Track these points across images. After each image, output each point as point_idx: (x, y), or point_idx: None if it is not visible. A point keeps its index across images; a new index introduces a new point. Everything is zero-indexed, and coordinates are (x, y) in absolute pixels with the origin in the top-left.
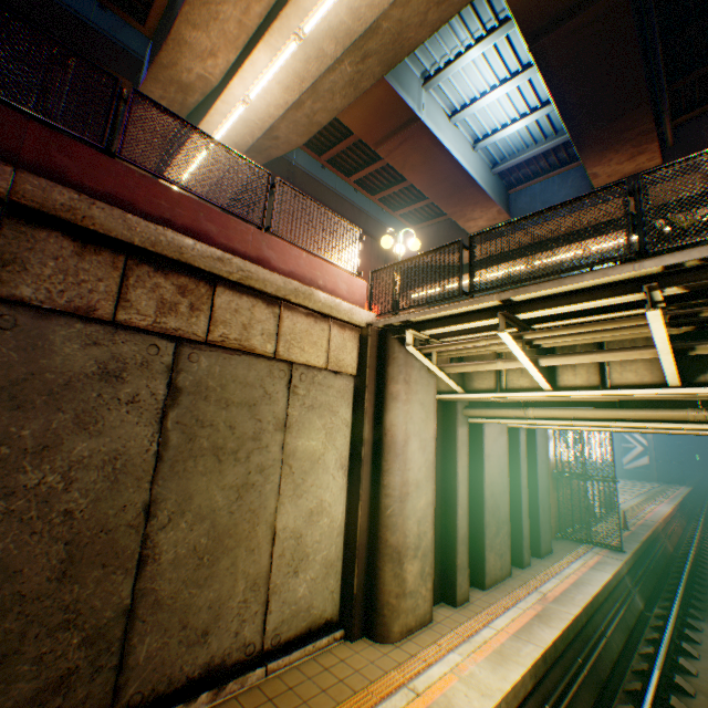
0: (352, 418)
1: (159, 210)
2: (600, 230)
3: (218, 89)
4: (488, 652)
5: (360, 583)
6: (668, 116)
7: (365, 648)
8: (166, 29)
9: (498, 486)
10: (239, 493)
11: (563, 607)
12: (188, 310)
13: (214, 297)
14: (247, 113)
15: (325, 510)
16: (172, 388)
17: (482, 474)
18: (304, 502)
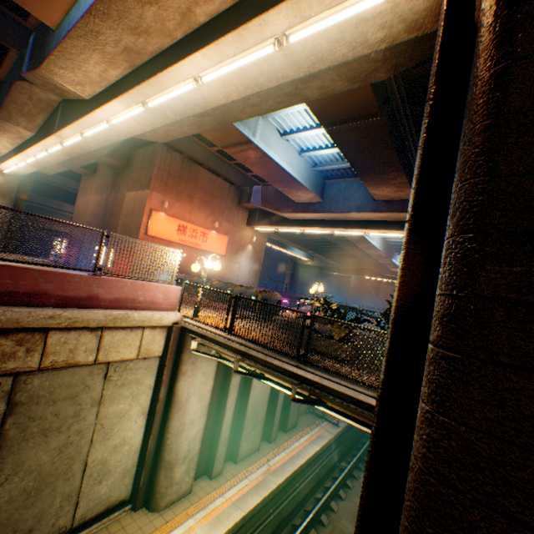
0: (155, 382)
1: (5, 287)
2: (375, 225)
3: (88, 103)
4: (212, 516)
5: (145, 480)
6: None
7: (141, 517)
8: (41, 49)
9: (260, 401)
10: (61, 450)
11: (275, 478)
12: (25, 353)
13: (47, 337)
14: (112, 126)
15: (127, 441)
16: (11, 404)
17: (248, 398)
18: (112, 441)
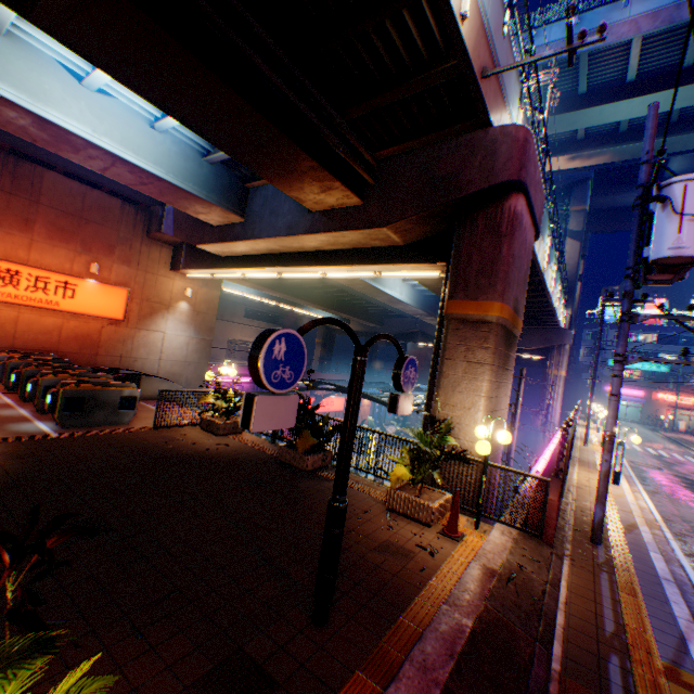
0: None
1: None
2: (328, 259)
3: None
4: None
5: None
6: (347, 152)
7: None
8: None
9: None
10: None
11: None
12: None
13: None
14: None
15: None
16: None
17: None
18: None
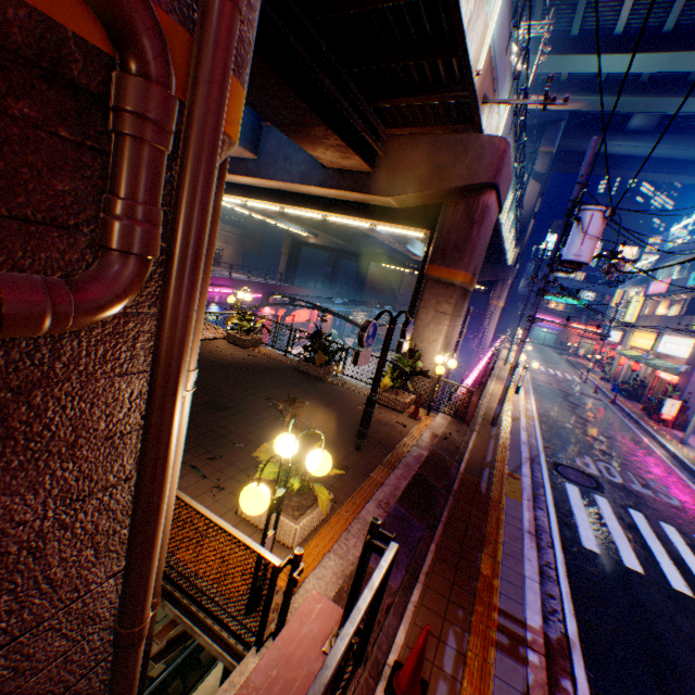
0: None
1: None
2: (332, 207)
3: None
4: None
5: None
6: (369, 135)
7: None
8: None
9: None
10: None
11: None
12: None
13: None
14: None
15: None
16: None
17: None
18: None
